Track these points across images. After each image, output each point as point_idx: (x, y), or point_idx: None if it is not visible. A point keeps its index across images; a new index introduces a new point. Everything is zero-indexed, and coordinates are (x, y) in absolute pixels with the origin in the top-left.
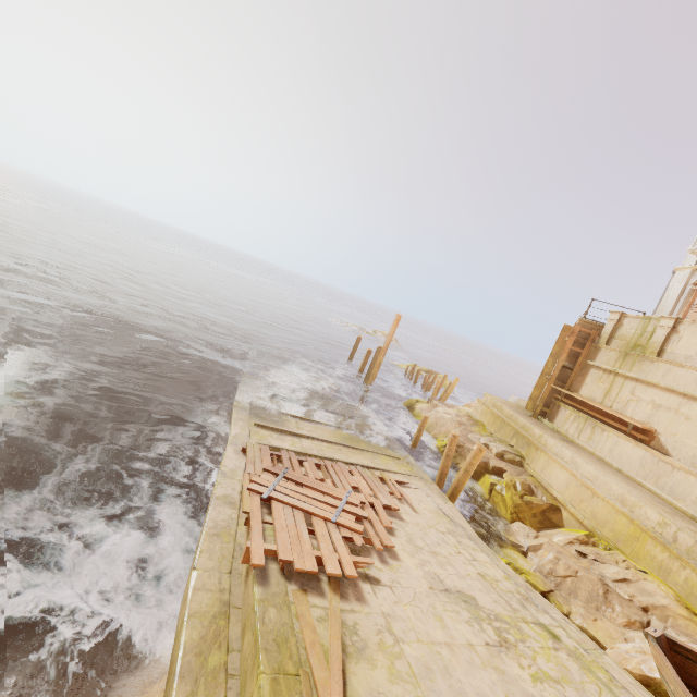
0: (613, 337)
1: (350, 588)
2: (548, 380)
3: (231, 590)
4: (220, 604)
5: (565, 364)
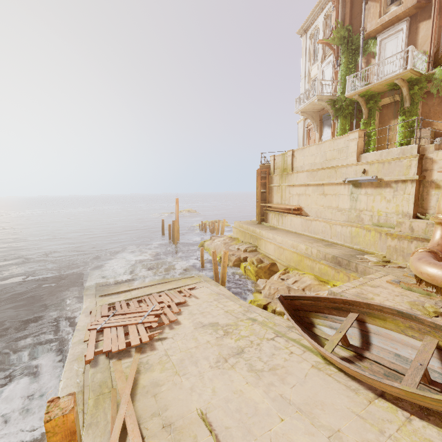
0: (275, 168)
1: (148, 348)
2: (258, 202)
3: (85, 380)
4: (78, 388)
5: (262, 190)
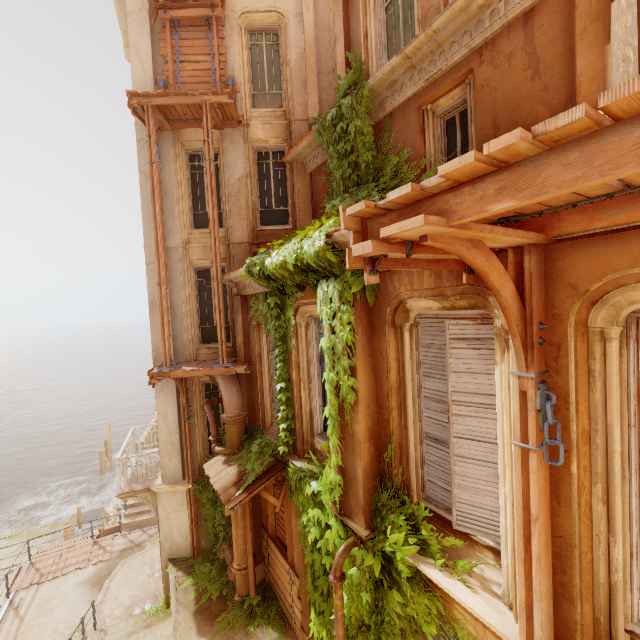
0: None
1: None
2: None
3: None
4: None
5: None
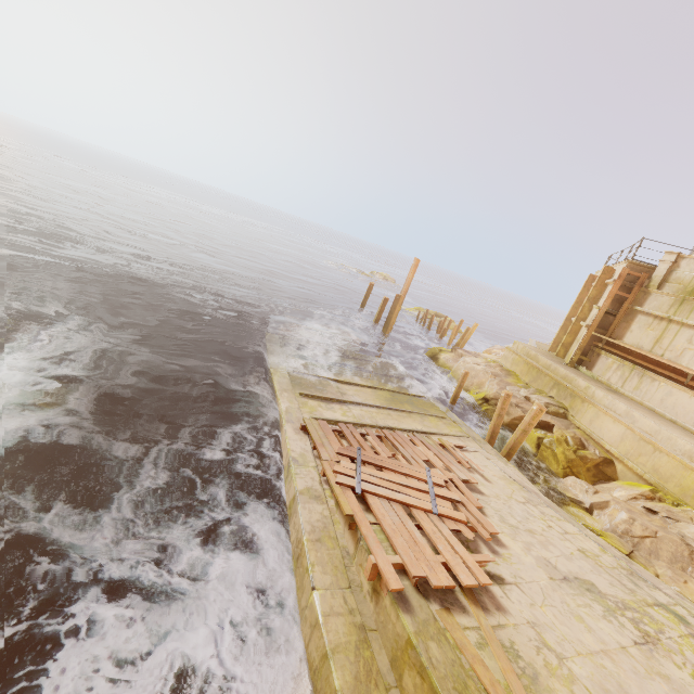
0: (667, 280)
1: (483, 595)
2: (588, 327)
3: (359, 609)
4: (356, 630)
5: (608, 310)
